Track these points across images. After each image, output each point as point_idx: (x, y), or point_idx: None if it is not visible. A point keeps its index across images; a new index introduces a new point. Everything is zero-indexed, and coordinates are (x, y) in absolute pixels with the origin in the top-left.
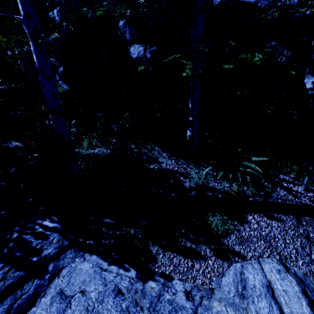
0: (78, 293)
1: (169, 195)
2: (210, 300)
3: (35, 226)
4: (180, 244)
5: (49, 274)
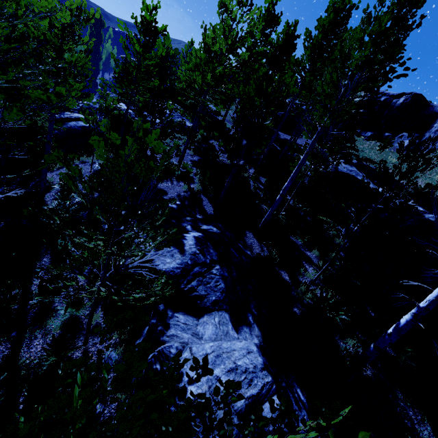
0: None
1: None
2: None
3: (293, 387)
4: None
5: None
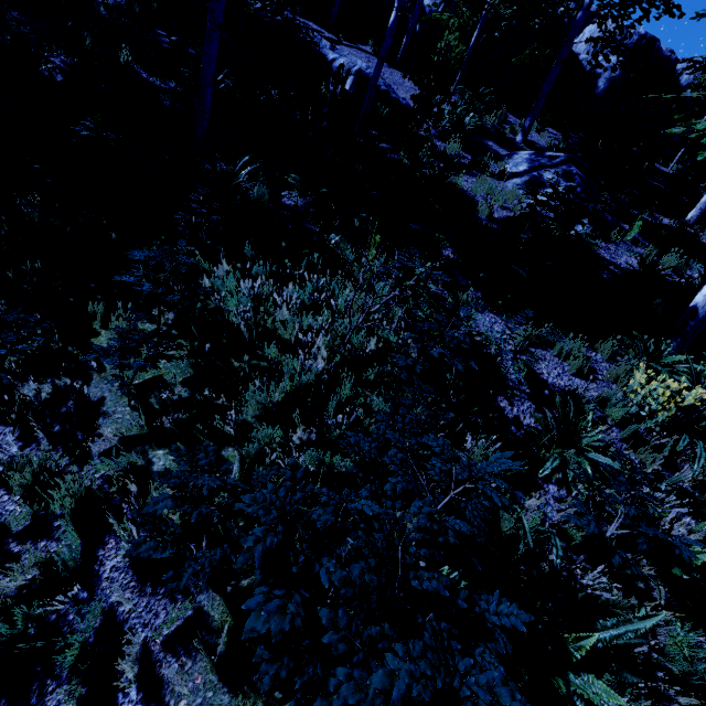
0: None
1: None
2: None
3: None
4: None
5: None
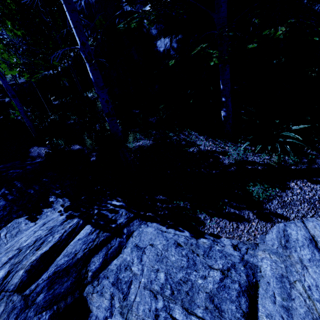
0: (149, 246)
1: (210, 172)
2: (255, 250)
3: (107, 205)
4: (225, 211)
5: (125, 235)
